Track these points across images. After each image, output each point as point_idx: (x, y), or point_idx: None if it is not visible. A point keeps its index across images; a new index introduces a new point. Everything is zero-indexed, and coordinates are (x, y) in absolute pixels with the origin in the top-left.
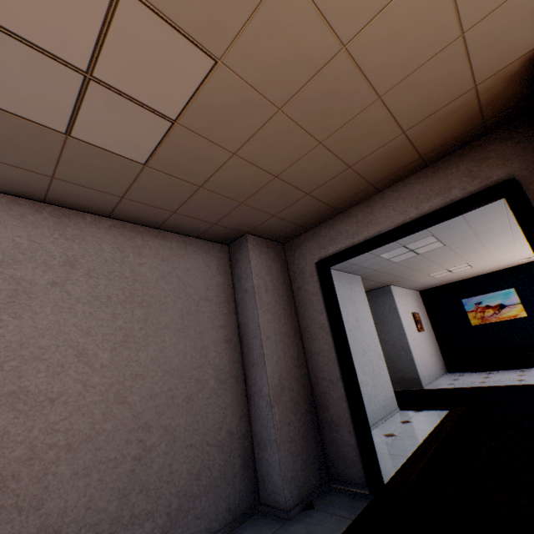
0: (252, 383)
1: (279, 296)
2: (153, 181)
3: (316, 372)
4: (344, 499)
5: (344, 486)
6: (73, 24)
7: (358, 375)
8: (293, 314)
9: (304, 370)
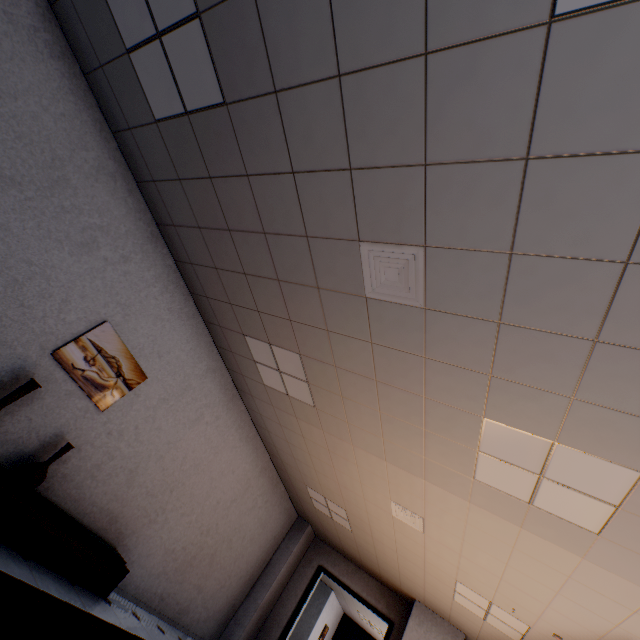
0: (256, 590)
1: (294, 561)
2: (310, 506)
3: (276, 612)
4: None
5: None
6: (336, 511)
7: None
8: (291, 575)
9: (273, 606)
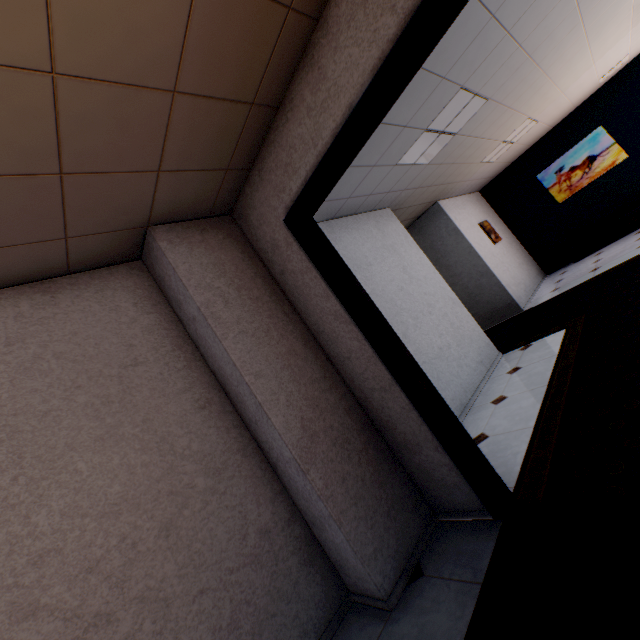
0: (268, 448)
1: (254, 301)
2: None
3: (359, 384)
4: (460, 543)
5: (456, 518)
6: None
7: (432, 342)
8: (291, 317)
9: (341, 387)
